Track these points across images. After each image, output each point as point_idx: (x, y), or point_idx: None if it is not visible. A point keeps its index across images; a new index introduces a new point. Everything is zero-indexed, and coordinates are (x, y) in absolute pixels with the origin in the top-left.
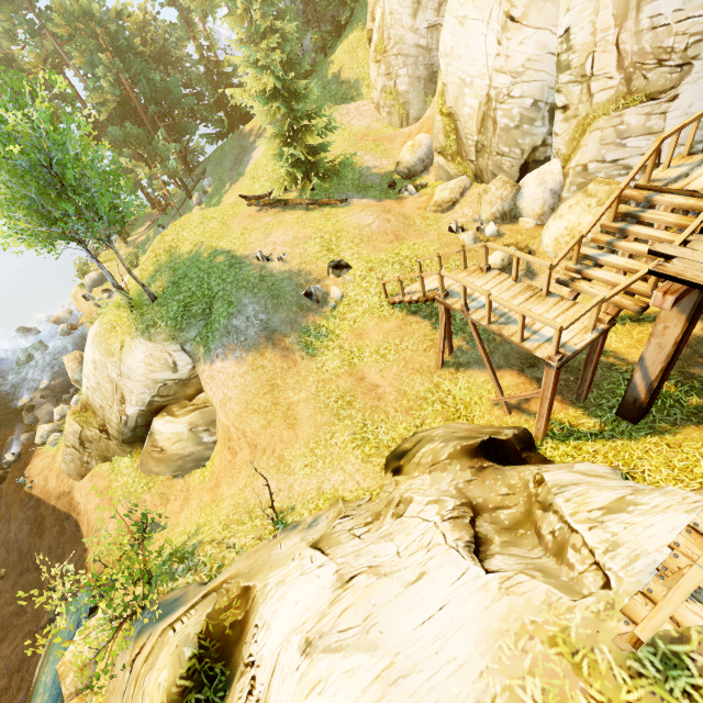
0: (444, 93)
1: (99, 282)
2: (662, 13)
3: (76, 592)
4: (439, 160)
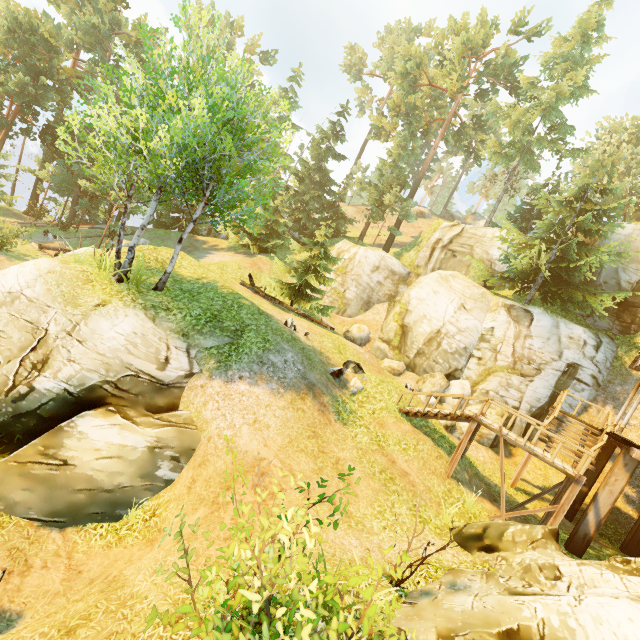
0: (402, 314)
1: None
2: (534, 345)
3: None
4: (381, 345)
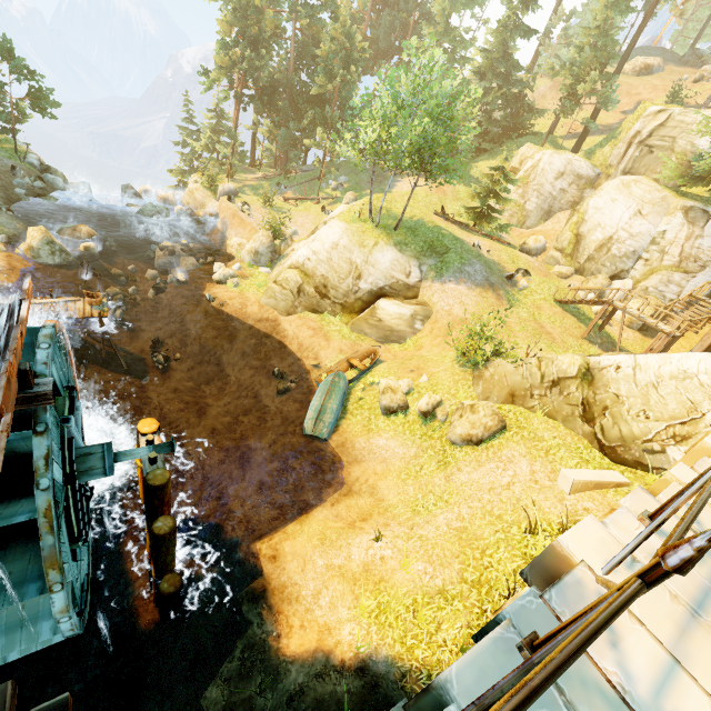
0: (578, 224)
1: (233, 194)
2: (703, 245)
3: (338, 370)
4: (555, 254)
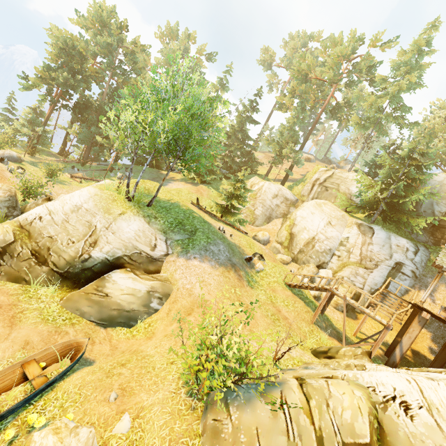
0: (291, 226)
1: (13, 160)
2: (374, 249)
3: None
4: (277, 245)
